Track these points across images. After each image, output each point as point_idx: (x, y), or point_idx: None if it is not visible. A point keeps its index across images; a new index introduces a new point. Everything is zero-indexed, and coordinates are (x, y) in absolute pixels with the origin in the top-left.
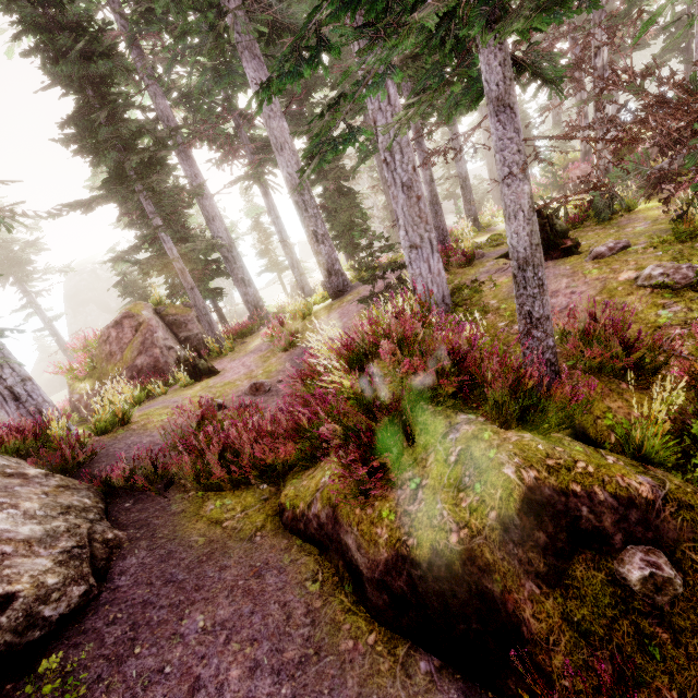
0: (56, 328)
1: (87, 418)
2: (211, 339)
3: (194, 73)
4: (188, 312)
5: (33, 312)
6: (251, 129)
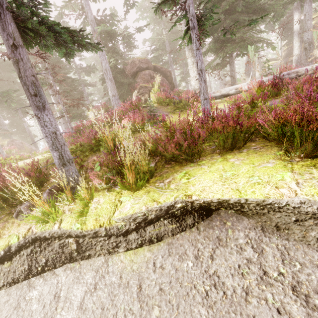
0: None
1: None
2: None
3: None
4: None
5: None
6: None
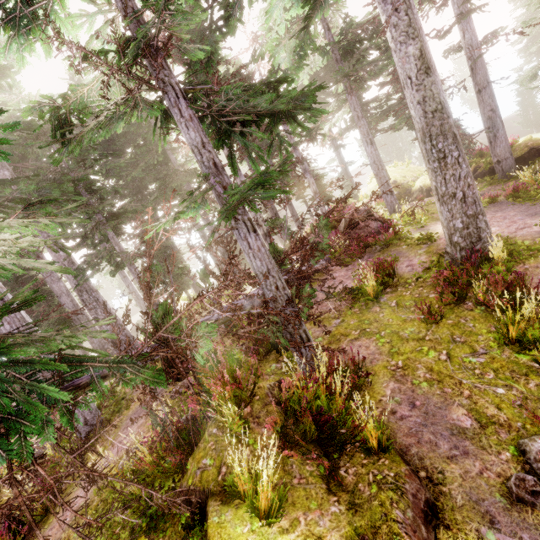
0: None
1: None
2: None
3: None
4: None
5: None
6: None
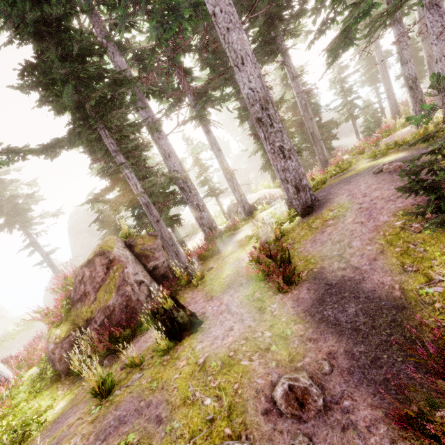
0: (52, 260)
1: (61, 371)
2: (178, 268)
3: (144, 37)
4: (153, 241)
5: (34, 249)
6: (191, 82)
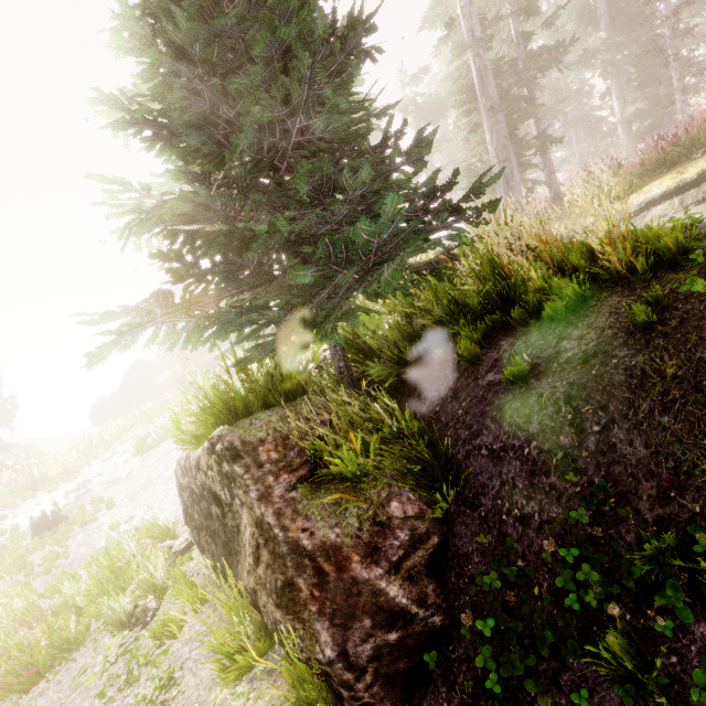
0: None
1: None
2: None
3: None
4: None
5: None
6: None
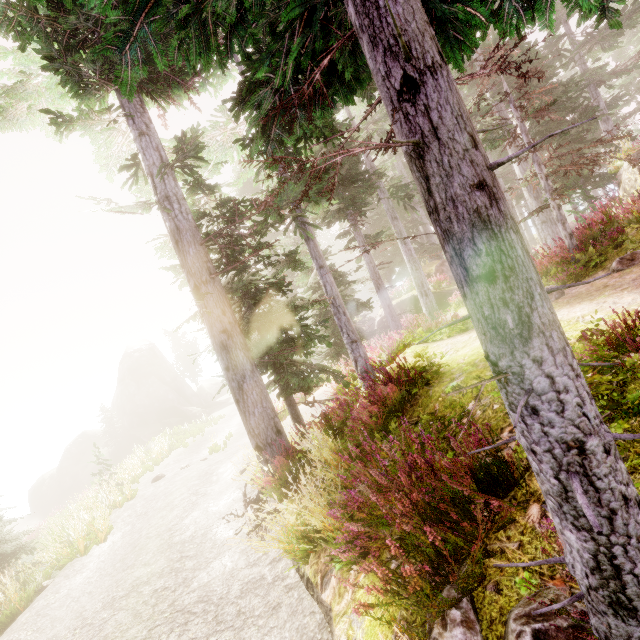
0: None
1: None
2: None
3: None
4: None
5: None
6: None
